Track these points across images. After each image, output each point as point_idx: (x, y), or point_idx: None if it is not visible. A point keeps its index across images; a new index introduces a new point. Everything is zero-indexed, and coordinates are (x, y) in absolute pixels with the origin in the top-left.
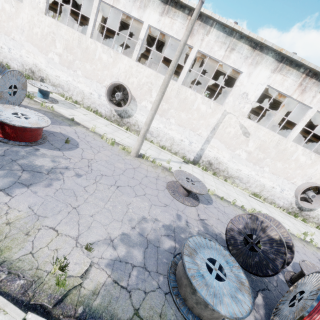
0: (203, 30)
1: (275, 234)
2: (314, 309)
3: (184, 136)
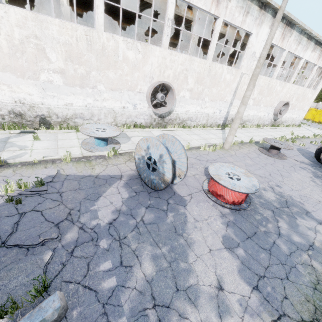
0: None
1: None
2: None
3: (216, 108)
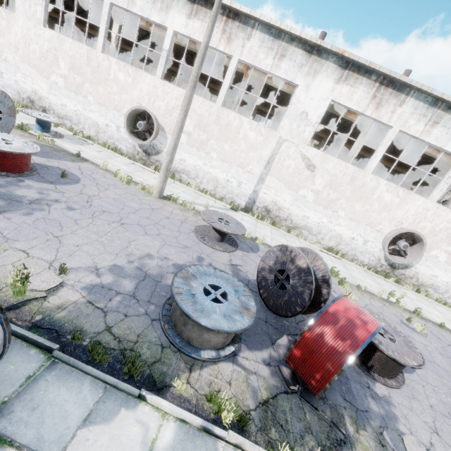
0: (243, 34)
1: (303, 262)
2: (316, 322)
3: (231, 175)
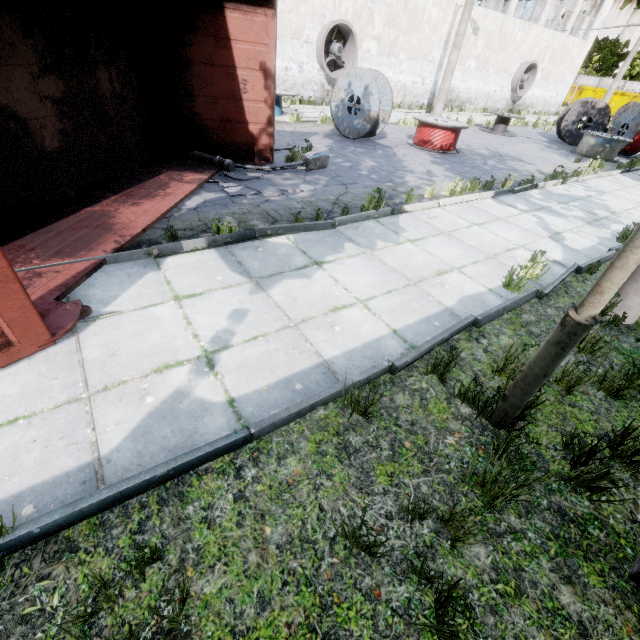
0: None
1: (602, 105)
2: None
3: (417, 74)
